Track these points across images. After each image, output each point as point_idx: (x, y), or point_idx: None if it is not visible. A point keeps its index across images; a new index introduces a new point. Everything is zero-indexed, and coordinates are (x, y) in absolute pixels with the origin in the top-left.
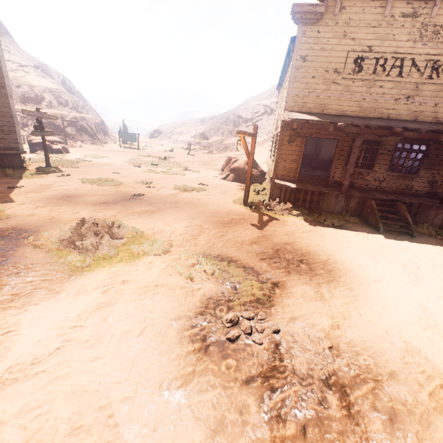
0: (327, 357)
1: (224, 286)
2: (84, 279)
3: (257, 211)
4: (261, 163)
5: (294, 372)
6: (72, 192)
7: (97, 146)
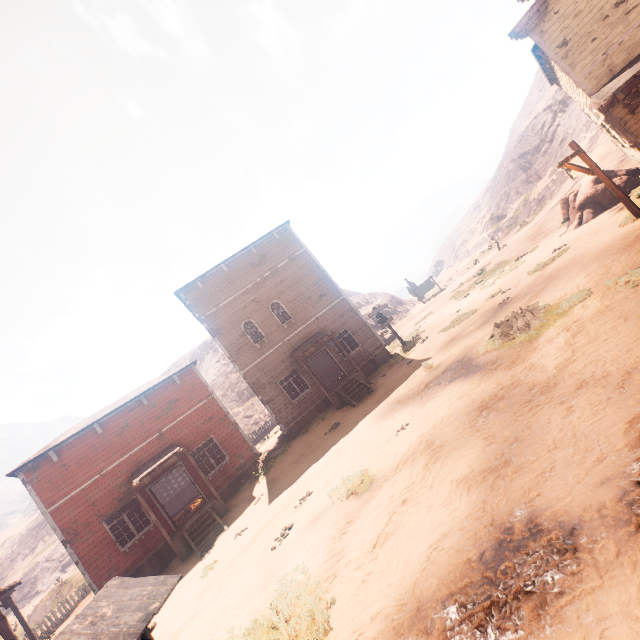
0: None
1: None
2: (542, 337)
3: None
4: (617, 165)
5: None
6: (449, 338)
7: (406, 318)
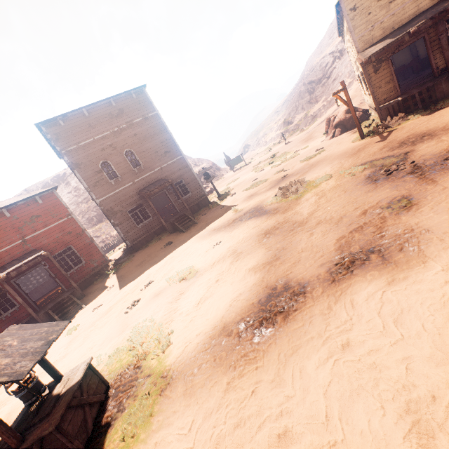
0: (445, 154)
1: (374, 168)
2: (304, 198)
3: (375, 135)
4: (358, 105)
5: (426, 166)
6: (249, 194)
7: (221, 179)
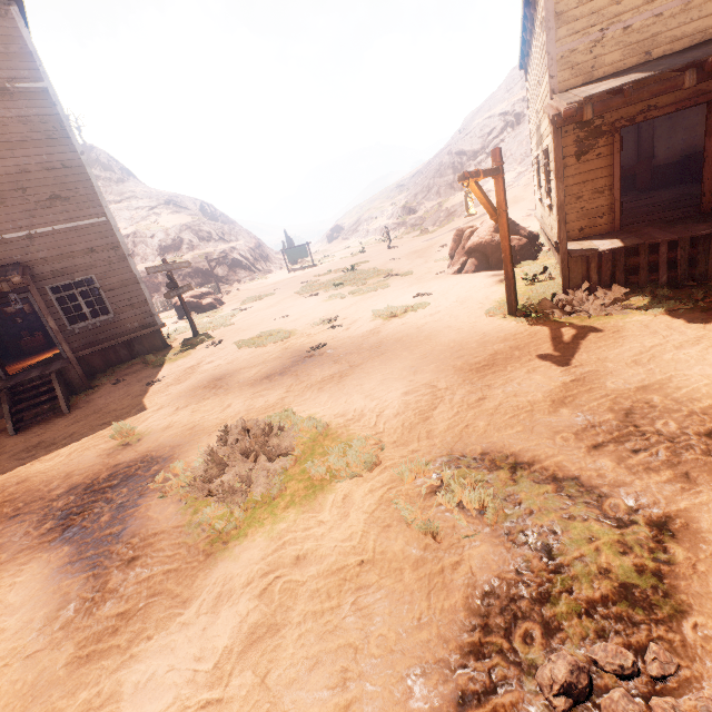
0: None
1: (517, 550)
2: (229, 561)
3: (544, 321)
4: (523, 218)
5: None
6: (223, 369)
7: (258, 281)
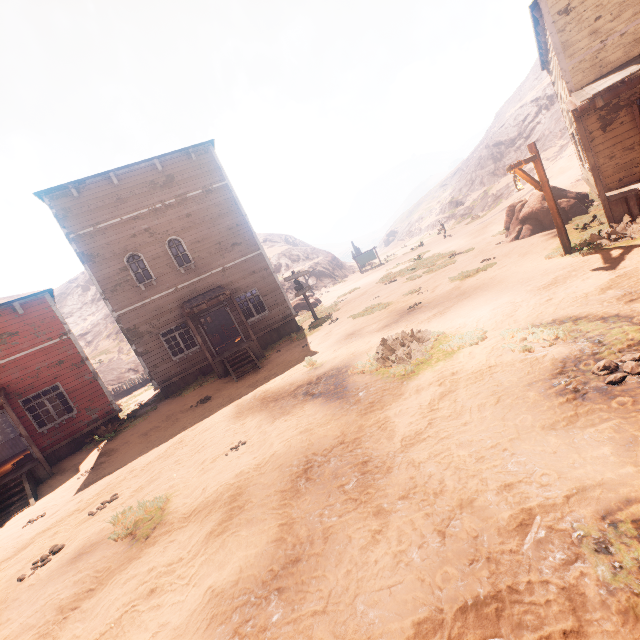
0: None
1: (579, 344)
2: (415, 381)
3: (595, 251)
4: (572, 184)
5: None
6: (351, 329)
7: (339, 284)
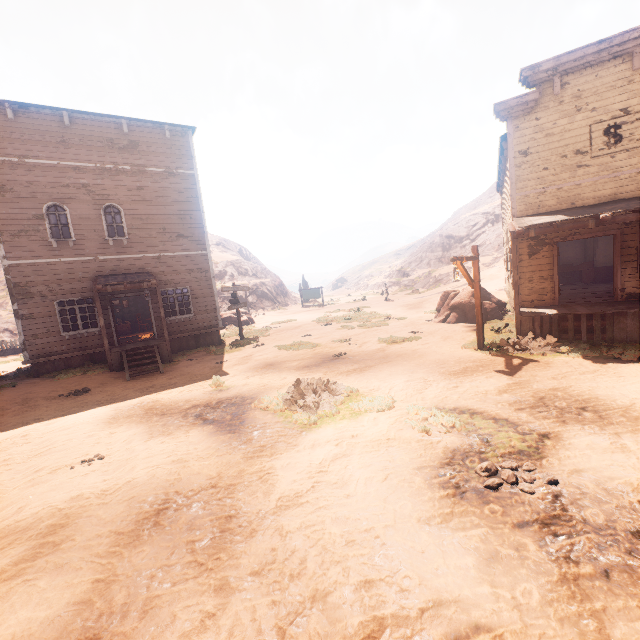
0: (637, 511)
1: (471, 439)
2: (315, 434)
3: (502, 354)
4: (497, 291)
5: (585, 522)
6: (272, 360)
7: (278, 310)
